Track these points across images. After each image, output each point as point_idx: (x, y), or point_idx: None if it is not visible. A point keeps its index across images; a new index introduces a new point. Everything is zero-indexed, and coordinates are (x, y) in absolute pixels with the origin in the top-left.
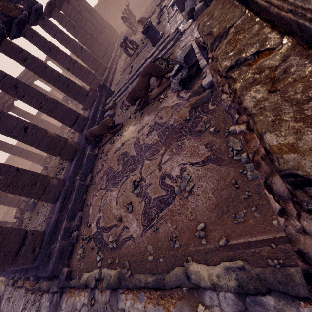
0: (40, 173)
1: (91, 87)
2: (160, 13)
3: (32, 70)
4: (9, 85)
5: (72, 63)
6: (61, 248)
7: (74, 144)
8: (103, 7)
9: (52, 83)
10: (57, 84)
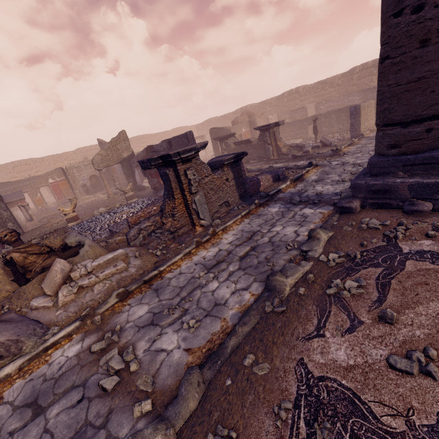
0: None
1: None
2: None
3: None
4: None
5: None
6: (392, 188)
7: None
8: None
9: None
10: None
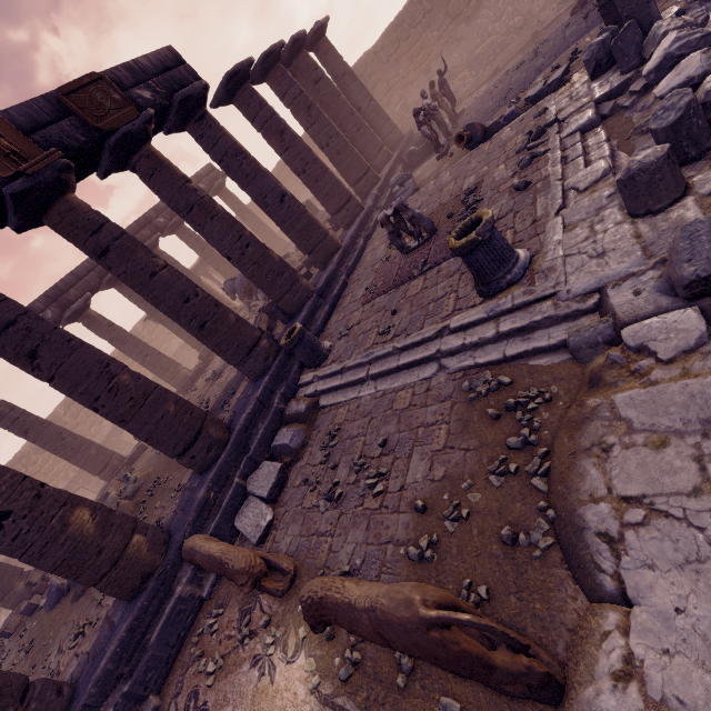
0: None
1: (280, 306)
2: (532, 140)
3: (119, 278)
4: (13, 351)
5: (241, 246)
6: None
7: (149, 551)
8: (383, 57)
9: (165, 312)
10: (175, 316)
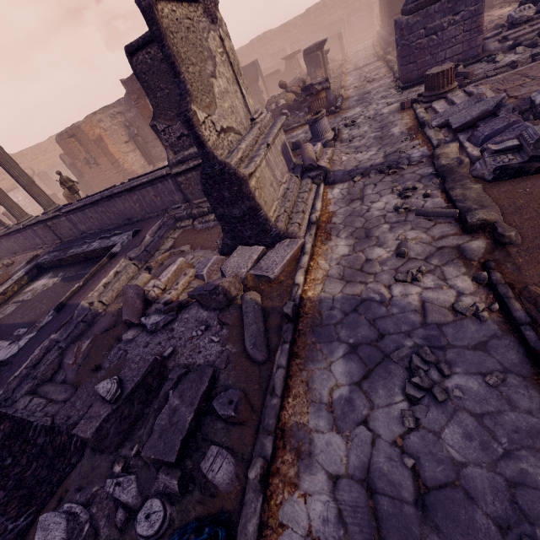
0: None
1: None
2: None
3: None
4: None
5: None
6: None
7: None
8: None
9: None
10: None
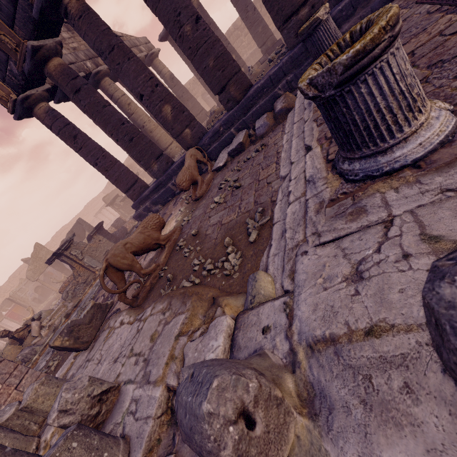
0: (150, 150)
1: None
2: None
3: None
4: None
5: None
6: (141, 213)
7: (190, 139)
8: None
9: None
10: None
